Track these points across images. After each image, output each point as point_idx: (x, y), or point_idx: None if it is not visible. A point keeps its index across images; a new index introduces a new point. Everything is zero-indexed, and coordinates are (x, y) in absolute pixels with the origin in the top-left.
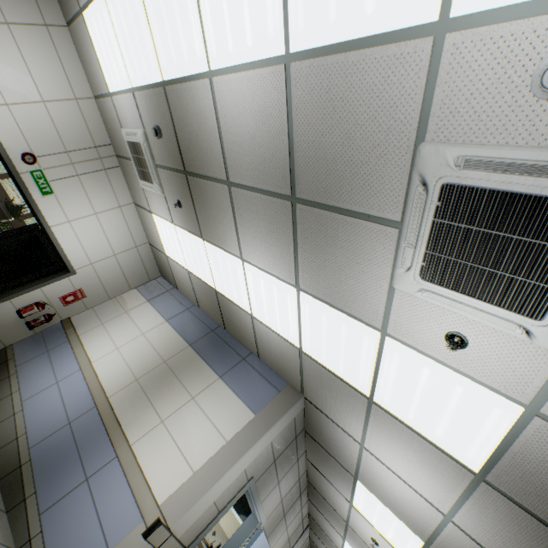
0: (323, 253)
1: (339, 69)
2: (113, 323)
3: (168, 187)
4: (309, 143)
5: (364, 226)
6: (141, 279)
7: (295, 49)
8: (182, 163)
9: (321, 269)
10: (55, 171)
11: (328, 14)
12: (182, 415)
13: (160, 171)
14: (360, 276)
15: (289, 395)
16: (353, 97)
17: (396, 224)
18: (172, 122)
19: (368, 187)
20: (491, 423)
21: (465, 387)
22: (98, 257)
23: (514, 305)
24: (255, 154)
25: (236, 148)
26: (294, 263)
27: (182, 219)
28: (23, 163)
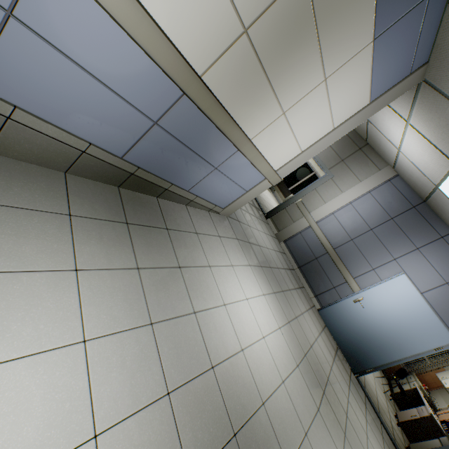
0: None
1: None
2: None
3: None
4: None
5: None
6: None
7: None
8: None
9: None
10: None
11: None
12: (306, 106)
13: None
14: None
15: (413, 81)
16: None
17: None
18: None
19: None
20: None
21: None
22: None
23: None
24: None
25: None
26: None
27: None
28: None
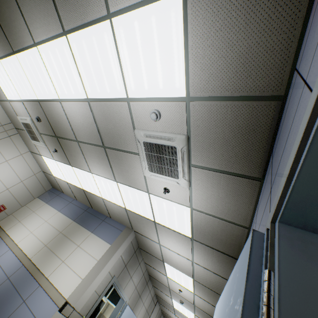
0: (120, 166)
1: (105, 106)
2: (26, 219)
3: (48, 143)
4: (103, 127)
5: (129, 155)
6: (40, 192)
7: (90, 97)
8: (54, 132)
9: (122, 172)
10: None
11: (97, 90)
12: (74, 255)
13: (43, 136)
14: (135, 173)
15: (127, 231)
16: (112, 114)
17: (138, 154)
18: (45, 115)
19: (126, 142)
20: (186, 216)
21: (175, 206)
22: (11, 184)
23: (172, 175)
24: (85, 130)
25: (77, 128)
26: (112, 171)
27: (59, 157)
28: None
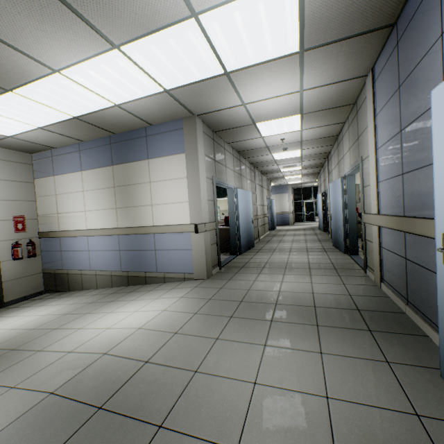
0: None
1: None
2: (61, 207)
3: None
4: None
5: None
6: (27, 171)
7: None
8: None
9: (111, 9)
10: None
11: None
12: (156, 193)
13: None
14: None
15: (189, 124)
16: None
17: None
18: None
19: None
20: (289, 9)
21: (263, 0)
22: None
23: None
24: None
25: None
26: (90, 27)
27: None
28: None
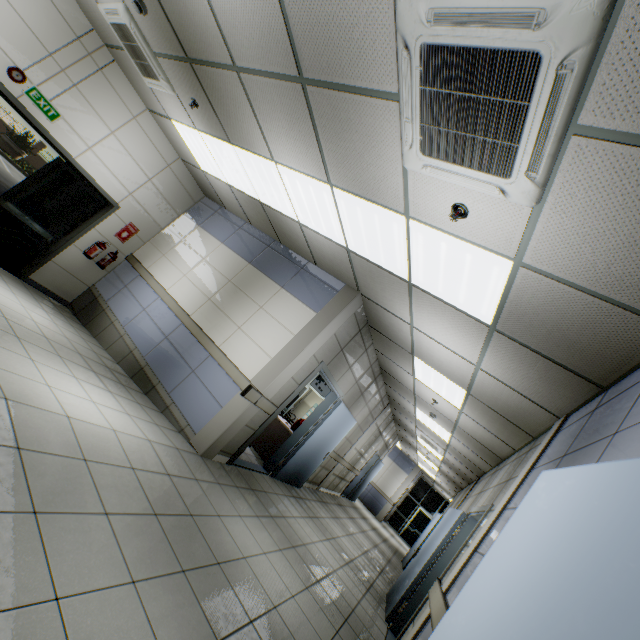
0: (342, 141)
1: None
2: (173, 253)
3: (176, 82)
4: (300, 5)
5: (370, 104)
6: (186, 203)
7: None
8: (181, 47)
9: (345, 160)
10: (49, 86)
11: None
12: (255, 322)
13: (161, 62)
14: (378, 162)
15: (347, 294)
16: None
17: (396, 97)
18: None
19: (364, 57)
20: (494, 281)
21: (472, 254)
22: (134, 185)
23: (490, 167)
24: (252, 26)
25: (231, 20)
26: (321, 157)
27: (204, 123)
28: (14, 83)
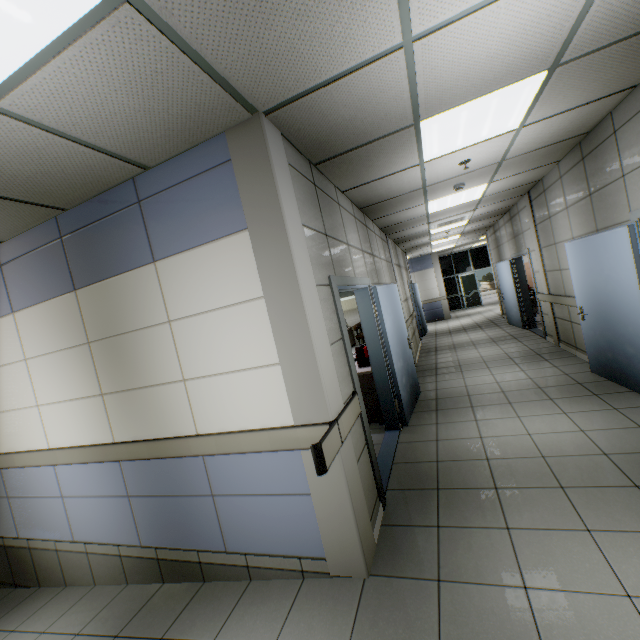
0: None
1: None
2: None
3: None
4: None
5: None
6: None
7: None
8: None
9: None
10: None
11: None
12: (190, 349)
13: None
14: None
15: (245, 144)
16: None
17: None
18: None
19: None
20: None
21: None
22: None
23: None
24: None
25: None
26: None
27: None
28: None
